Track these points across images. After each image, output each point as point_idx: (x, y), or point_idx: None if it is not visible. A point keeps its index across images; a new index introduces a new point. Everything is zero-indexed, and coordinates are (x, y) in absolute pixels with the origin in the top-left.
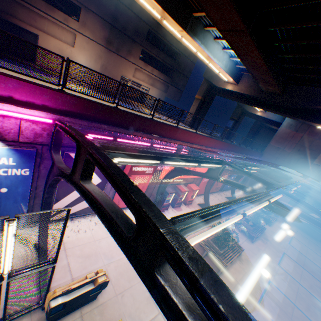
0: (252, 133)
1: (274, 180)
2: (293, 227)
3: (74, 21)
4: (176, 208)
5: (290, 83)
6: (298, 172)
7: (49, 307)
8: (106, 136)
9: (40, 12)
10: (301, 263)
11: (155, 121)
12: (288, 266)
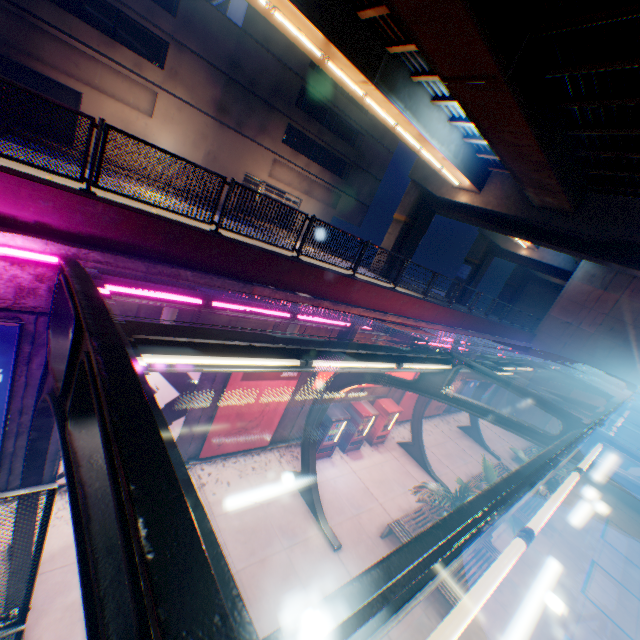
0: (509, 290)
1: (567, 397)
2: (606, 498)
3: (154, 67)
4: (351, 454)
5: (591, 190)
6: (612, 375)
7: None
8: (187, 296)
9: (87, 49)
10: (634, 586)
11: (303, 263)
12: (606, 596)
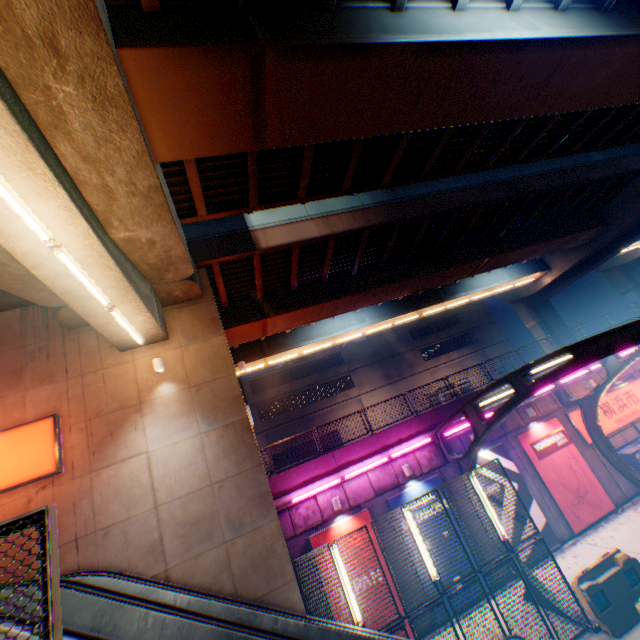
0: None
1: None
2: None
3: (351, 389)
4: None
5: (597, 210)
6: None
7: (582, 591)
8: None
9: (327, 408)
10: None
11: None
12: None
